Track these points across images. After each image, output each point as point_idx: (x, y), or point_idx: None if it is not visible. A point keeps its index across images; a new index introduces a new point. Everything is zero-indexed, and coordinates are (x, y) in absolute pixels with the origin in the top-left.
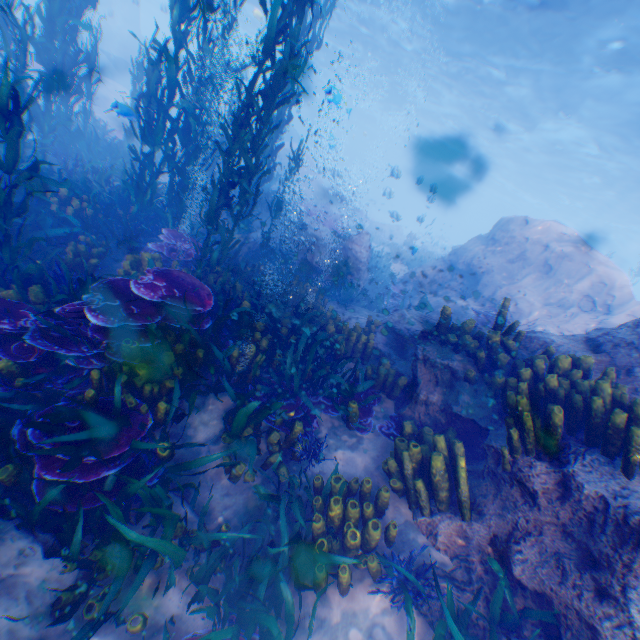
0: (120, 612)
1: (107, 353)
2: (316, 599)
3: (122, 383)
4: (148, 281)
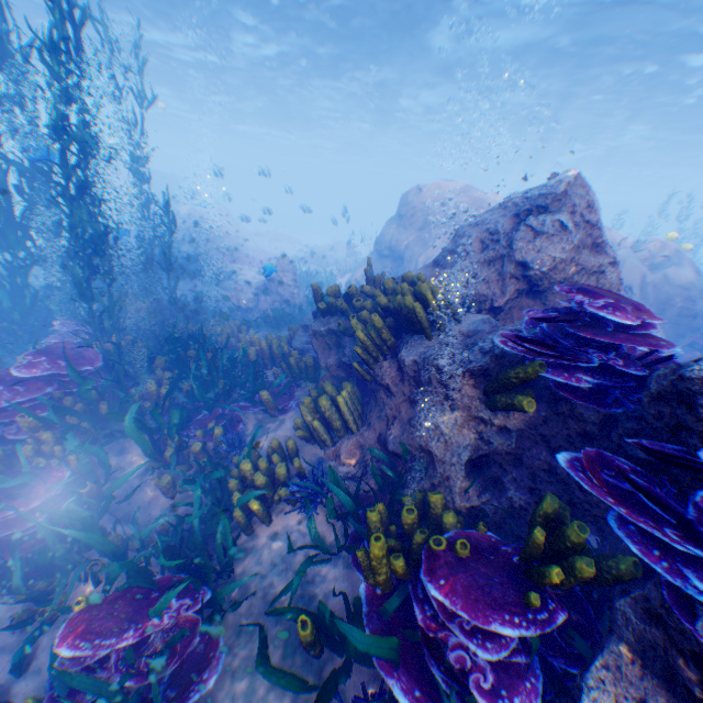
0: (67, 603)
1: (8, 434)
2: (225, 525)
3: (29, 451)
4: (27, 361)
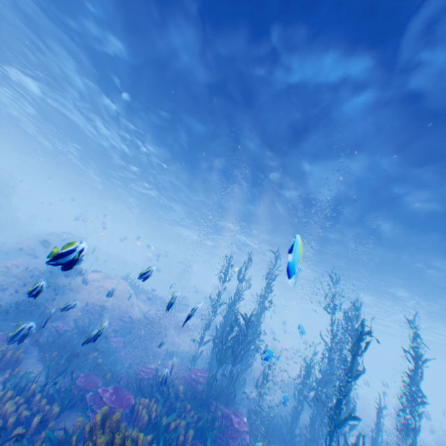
0: None
1: None
2: None
3: None
4: None
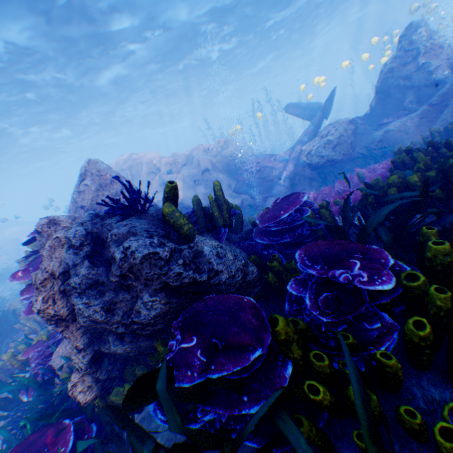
0: None
1: None
2: None
3: None
4: None
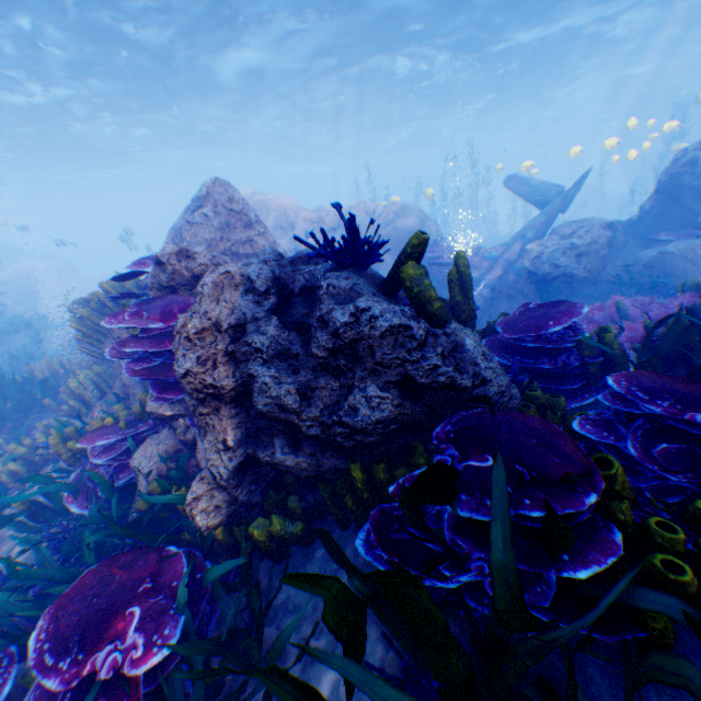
0: None
1: None
2: None
3: None
4: None
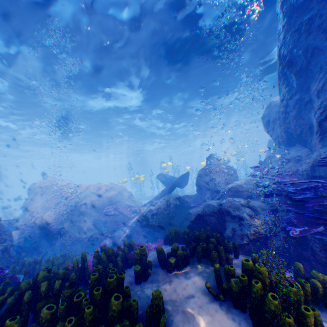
0: None
1: None
2: None
3: None
4: None
